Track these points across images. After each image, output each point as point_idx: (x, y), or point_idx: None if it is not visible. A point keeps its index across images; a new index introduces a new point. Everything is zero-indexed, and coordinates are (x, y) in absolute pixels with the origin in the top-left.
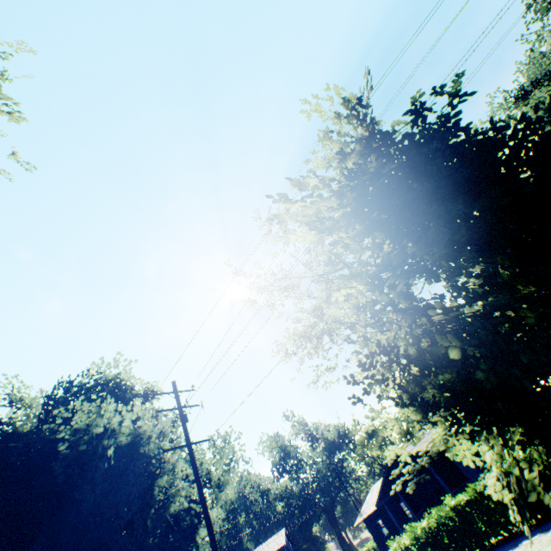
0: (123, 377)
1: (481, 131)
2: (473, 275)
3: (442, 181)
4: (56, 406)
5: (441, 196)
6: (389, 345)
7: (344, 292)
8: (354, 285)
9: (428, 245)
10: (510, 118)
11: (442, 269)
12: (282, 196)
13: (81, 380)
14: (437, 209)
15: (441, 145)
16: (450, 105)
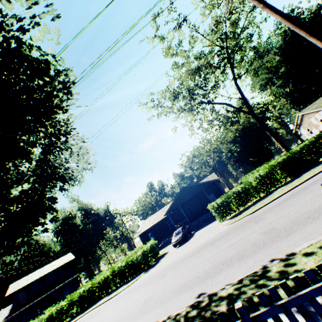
0: None
1: None
2: None
3: None
4: None
5: None
6: None
7: None
8: None
9: None
10: None
11: None
12: None
13: None
14: None
15: None
16: None
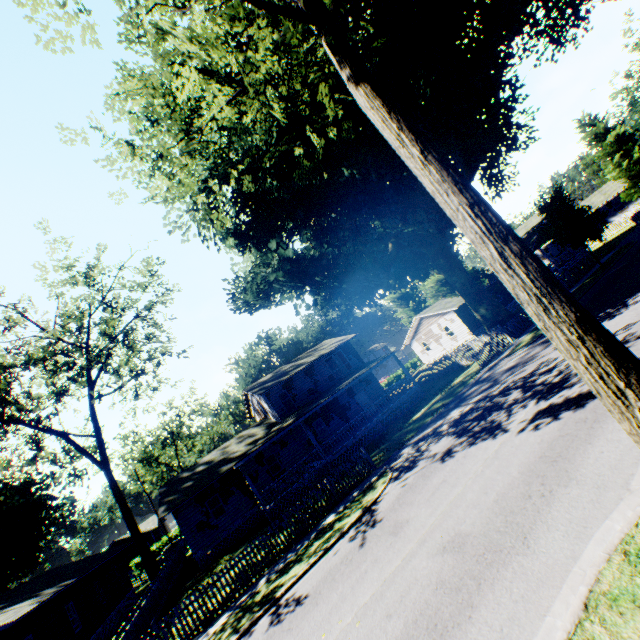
0: None
1: None
2: None
3: None
4: None
5: None
6: None
7: None
8: None
9: None
10: None
11: None
12: None
13: None
14: None
15: None
16: None
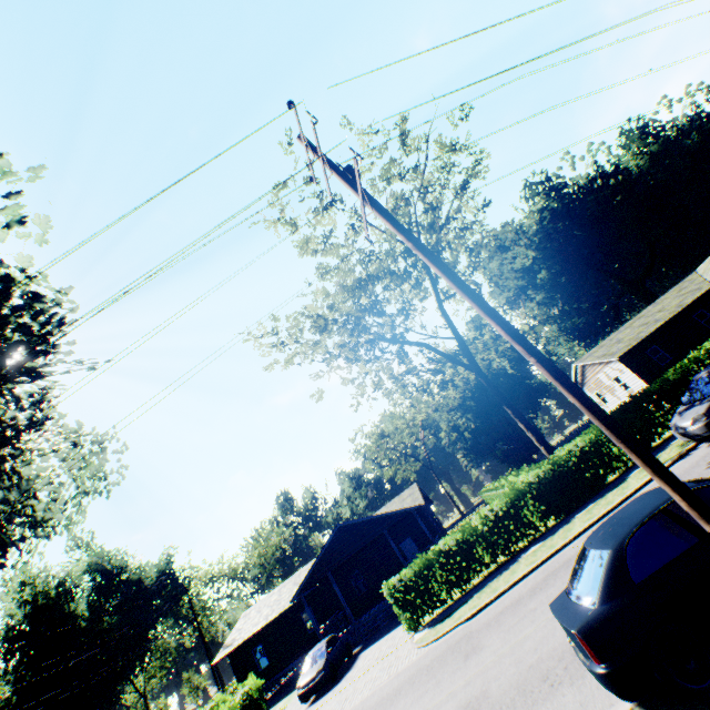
0: None
1: None
2: None
3: None
4: None
5: None
6: None
7: None
8: None
9: None
10: None
11: None
12: None
13: None
14: None
15: None
16: None
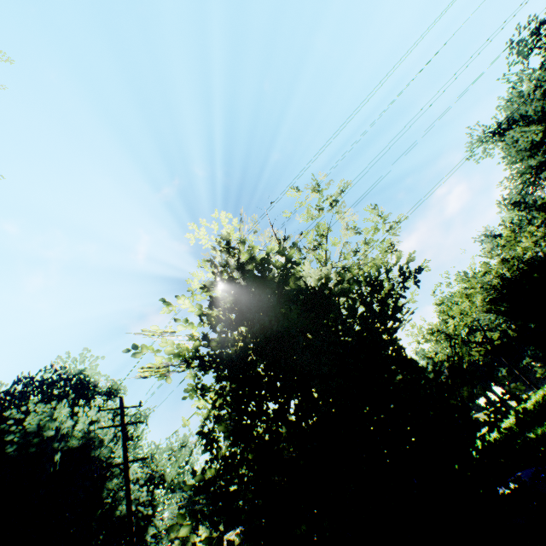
0: (88, 373)
1: (313, 288)
2: (252, 438)
3: (259, 342)
4: (12, 403)
5: (260, 352)
6: (230, 452)
7: (203, 400)
8: (211, 395)
9: (216, 415)
10: (349, 270)
11: (225, 435)
12: (139, 333)
13: (43, 375)
14: (235, 380)
15: (256, 318)
16: (286, 268)
